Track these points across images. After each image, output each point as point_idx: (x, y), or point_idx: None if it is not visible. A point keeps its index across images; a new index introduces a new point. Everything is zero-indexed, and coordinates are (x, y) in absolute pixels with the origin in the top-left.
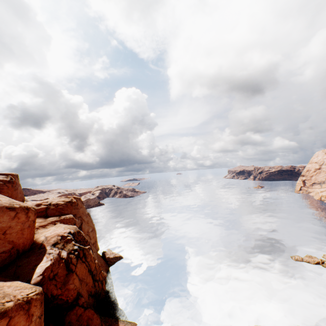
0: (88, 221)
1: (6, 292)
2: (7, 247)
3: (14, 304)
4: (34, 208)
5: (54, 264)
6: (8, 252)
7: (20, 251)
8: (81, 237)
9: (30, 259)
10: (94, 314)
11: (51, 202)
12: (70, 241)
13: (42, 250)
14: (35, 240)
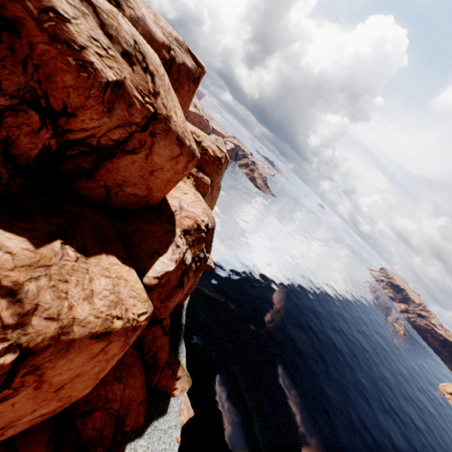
0: (214, 197)
1: (120, 293)
2: (141, 191)
3: (121, 326)
4: (198, 157)
5: (175, 269)
6: (138, 198)
7: (148, 204)
8: (210, 238)
9: (153, 230)
10: (168, 345)
11: (201, 141)
12: (201, 241)
13: (170, 227)
14: (167, 197)
